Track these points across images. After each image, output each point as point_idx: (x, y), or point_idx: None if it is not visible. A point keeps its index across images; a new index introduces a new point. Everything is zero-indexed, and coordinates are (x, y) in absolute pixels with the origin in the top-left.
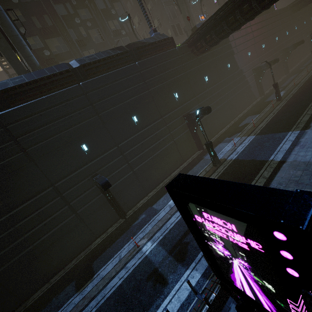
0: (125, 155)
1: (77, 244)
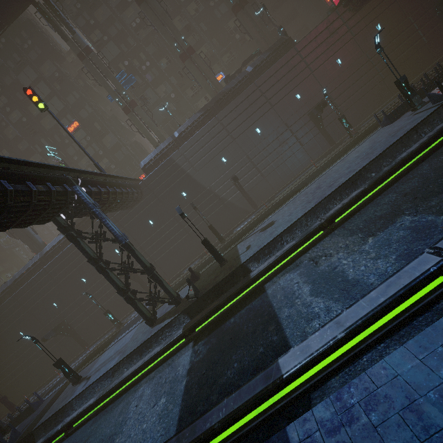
0: (81, 306)
1: (64, 358)
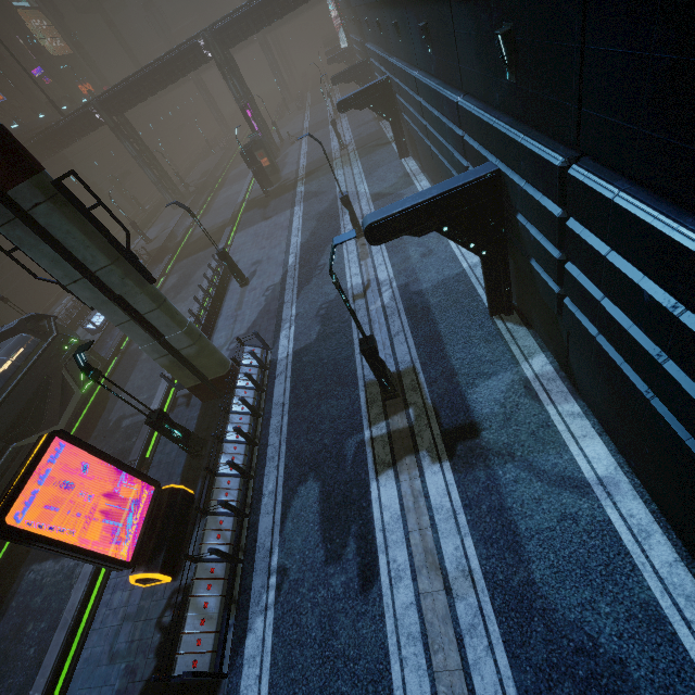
0: None
1: None
